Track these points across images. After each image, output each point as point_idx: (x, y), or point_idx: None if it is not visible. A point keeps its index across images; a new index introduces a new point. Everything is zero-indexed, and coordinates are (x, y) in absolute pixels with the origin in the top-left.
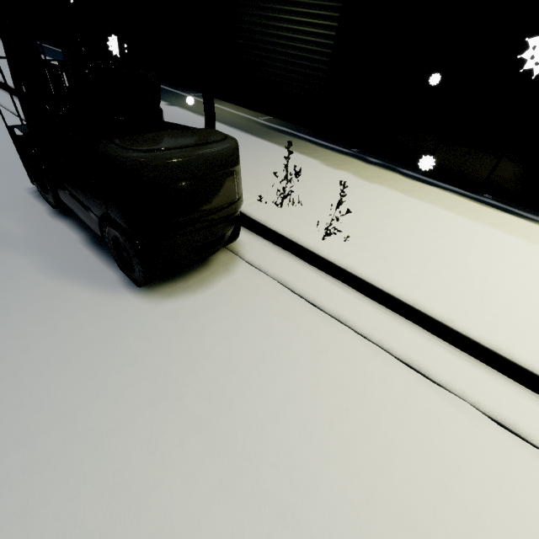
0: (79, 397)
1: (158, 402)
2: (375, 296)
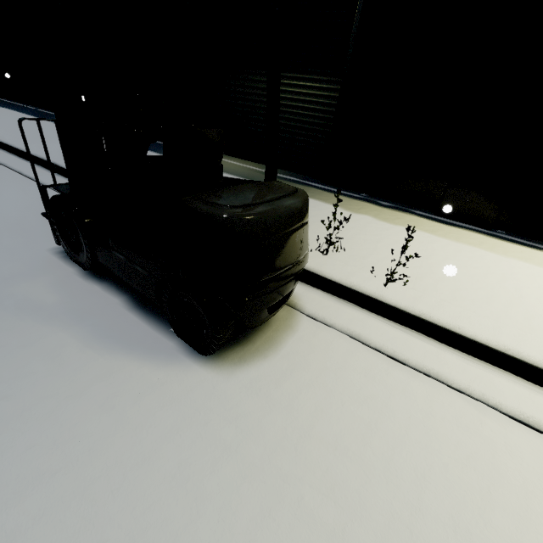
0: (176, 517)
1: (275, 510)
2: (455, 344)
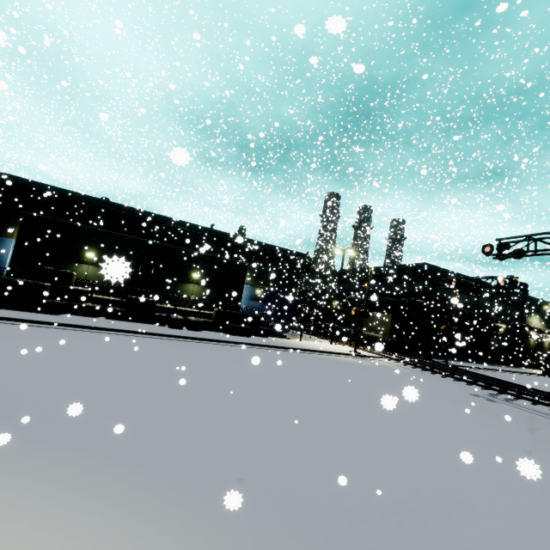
0: None
1: None
2: None
